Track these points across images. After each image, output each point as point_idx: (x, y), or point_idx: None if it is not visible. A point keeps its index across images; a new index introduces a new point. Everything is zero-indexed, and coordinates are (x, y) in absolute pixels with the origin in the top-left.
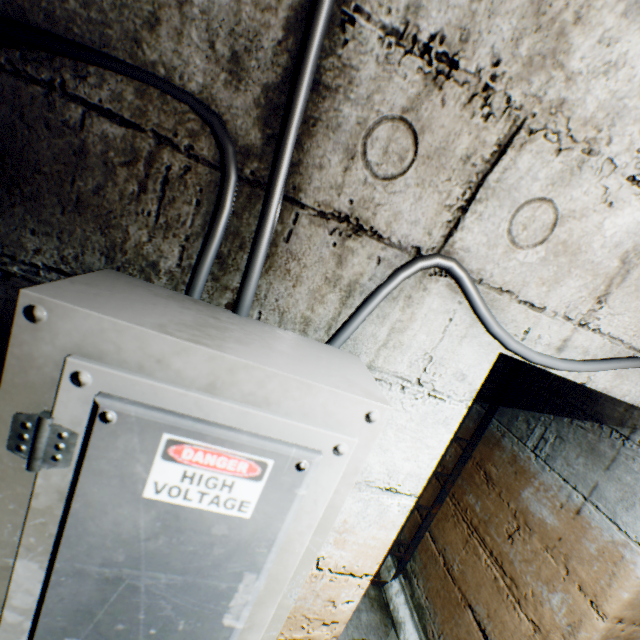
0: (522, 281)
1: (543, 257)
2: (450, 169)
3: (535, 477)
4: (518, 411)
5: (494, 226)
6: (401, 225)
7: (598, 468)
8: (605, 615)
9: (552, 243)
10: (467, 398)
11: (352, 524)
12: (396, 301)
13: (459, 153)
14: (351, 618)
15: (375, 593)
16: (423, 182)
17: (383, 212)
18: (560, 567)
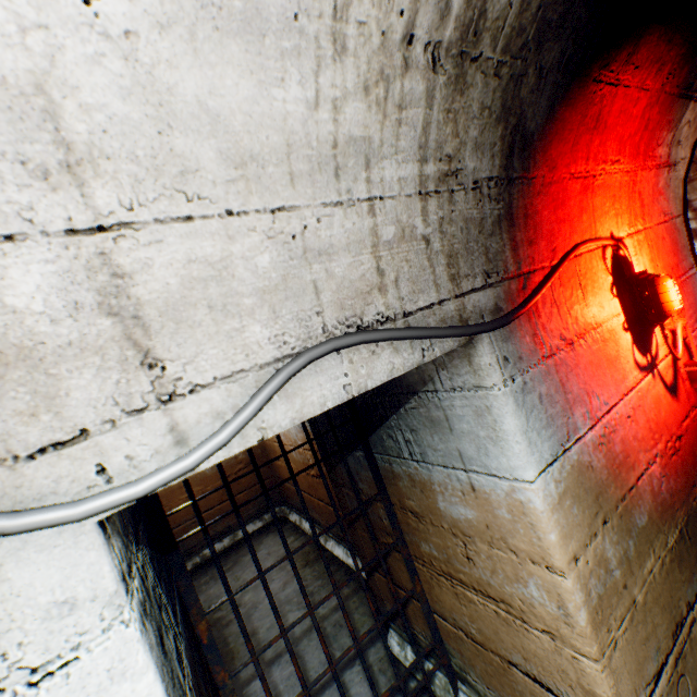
0: None
1: None
2: None
3: (432, 482)
4: (379, 432)
5: None
6: None
7: (448, 435)
8: (562, 571)
9: None
10: (115, 614)
11: None
12: None
13: None
14: None
15: None
16: None
17: None
18: (509, 554)
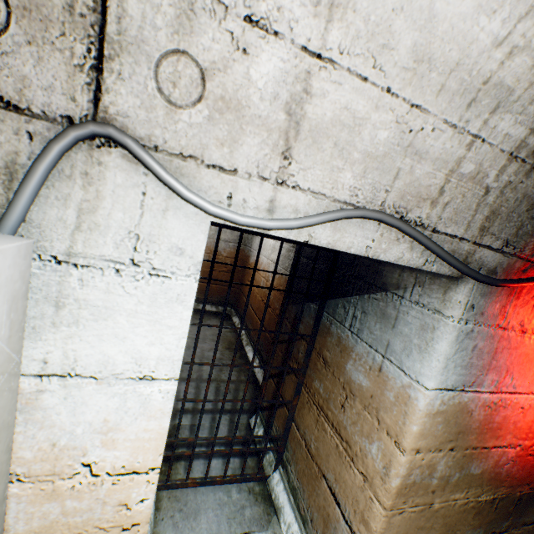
0: (200, 144)
1: (209, 116)
2: (59, 22)
3: (353, 350)
4: (338, 300)
5: (142, 86)
6: (36, 92)
7: (388, 328)
8: (404, 450)
9: (211, 100)
10: (194, 272)
11: (116, 422)
12: (73, 180)
13: (59, 2)
14: (235, 516)
15: (260, 488)
16: (35, 39)
17: (6, 78)
18: (374, 420)
